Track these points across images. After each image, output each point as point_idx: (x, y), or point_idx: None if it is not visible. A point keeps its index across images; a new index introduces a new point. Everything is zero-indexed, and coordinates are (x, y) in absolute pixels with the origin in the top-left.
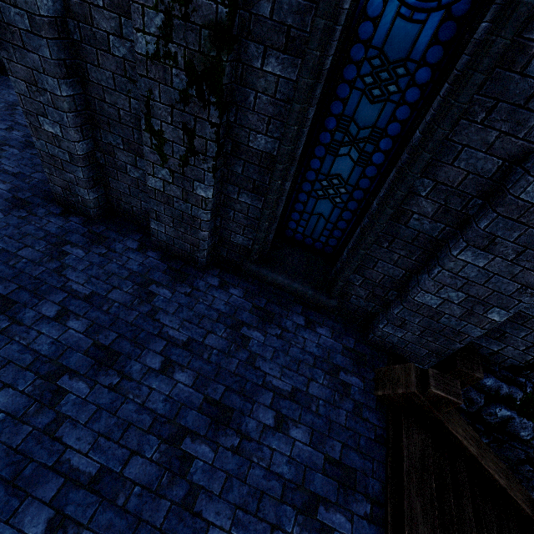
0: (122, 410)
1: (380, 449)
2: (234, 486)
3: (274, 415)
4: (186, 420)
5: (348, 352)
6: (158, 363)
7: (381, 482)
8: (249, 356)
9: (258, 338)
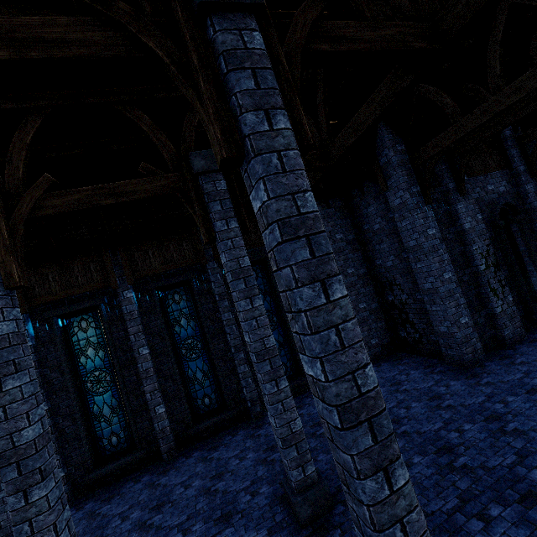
0: None
1: None
2: None
3: None
4: None
5: None
6: None
7: None
8: None
9: None
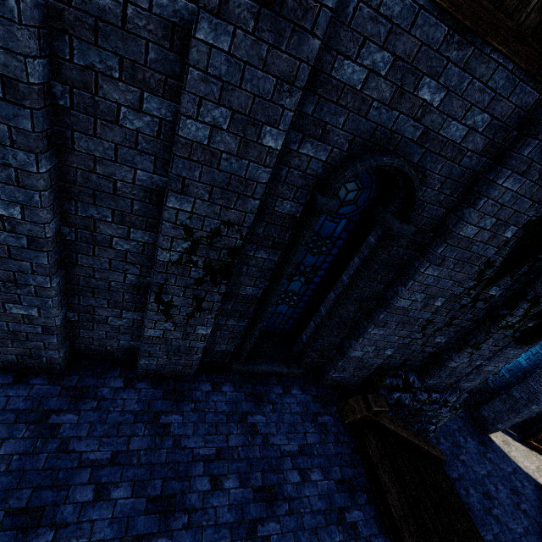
0: (205, 538)
1: (357, 456)
2: (300, 536)
3: (298, 472)
4: (251, 514)
5: (316, 399)
6: (208, 483)
7: (365, 476)
8: (263, 438)
9: (261, 420)
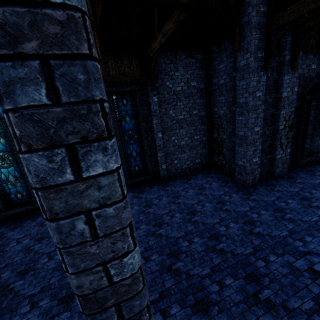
0: None
1: None
2: None
3: None
4: None
5: None
6: None
7: None
8: None
9: (319, 173)
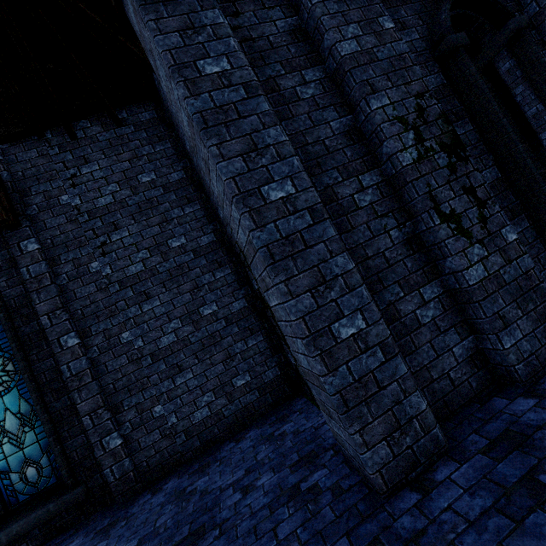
0: None
1: None
2: None
3: None
4: None
5: None
6: None
7: None
8: None
9: None
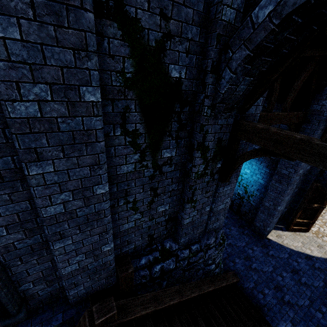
0: None
1: None
2: None
3: None
4: None
5: None
6: None
7: None
8: None
9: None
